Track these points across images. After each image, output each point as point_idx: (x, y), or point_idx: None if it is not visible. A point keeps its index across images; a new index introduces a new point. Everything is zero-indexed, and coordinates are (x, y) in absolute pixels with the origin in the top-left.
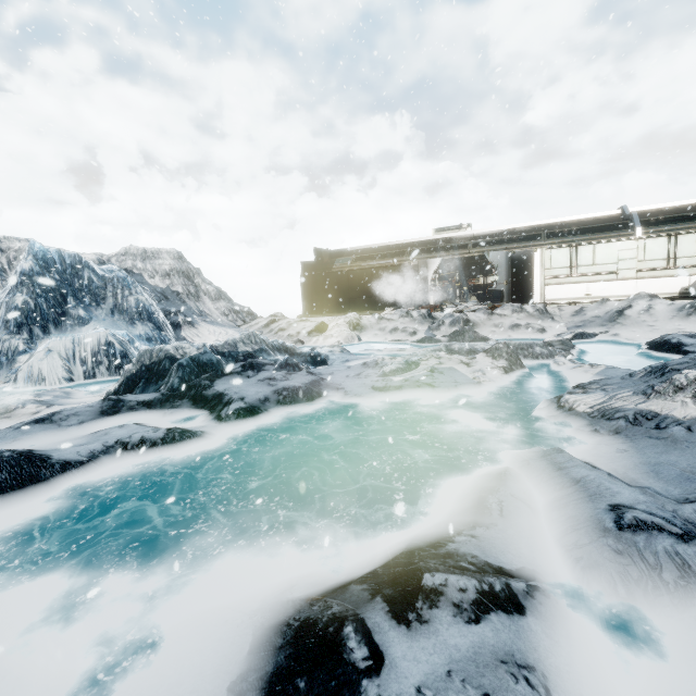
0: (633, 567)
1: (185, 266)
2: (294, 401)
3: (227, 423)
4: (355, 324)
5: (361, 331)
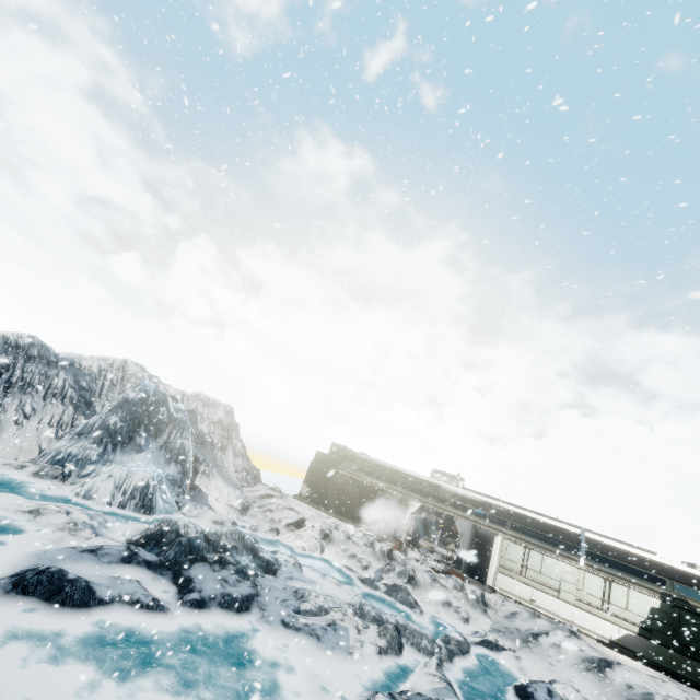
0: None
1: (230, 421)
2: (228, 607)
3: (184, 607)
4: (326, 534)
5: (328, 542)
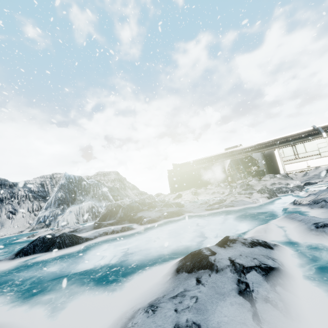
0: (323, 238)
1: (120, 177)
2: (171, 217)
3: (145, 225)
4: (194, 192)
5: (198, 195)
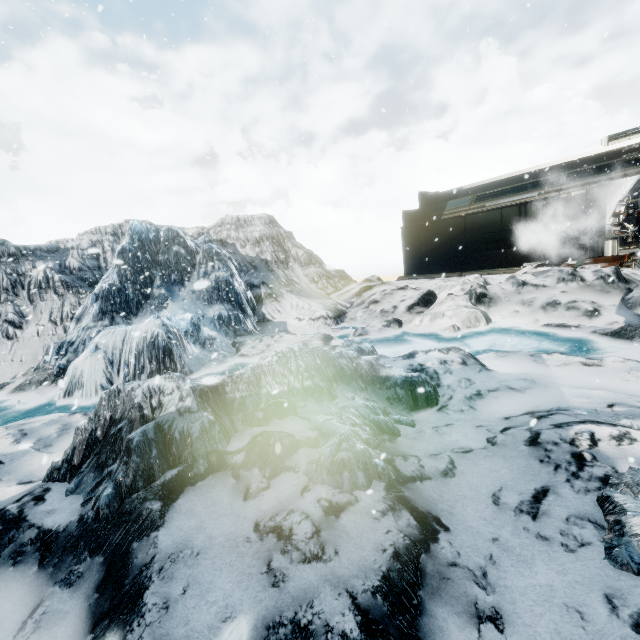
0: None
1: (275, 231)
2: None
3: None
4: (478, 295)
5: (489, 305)
